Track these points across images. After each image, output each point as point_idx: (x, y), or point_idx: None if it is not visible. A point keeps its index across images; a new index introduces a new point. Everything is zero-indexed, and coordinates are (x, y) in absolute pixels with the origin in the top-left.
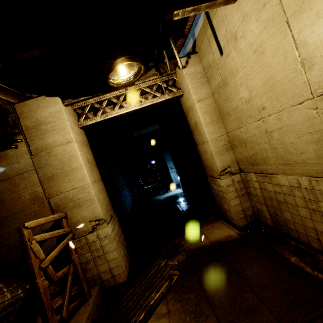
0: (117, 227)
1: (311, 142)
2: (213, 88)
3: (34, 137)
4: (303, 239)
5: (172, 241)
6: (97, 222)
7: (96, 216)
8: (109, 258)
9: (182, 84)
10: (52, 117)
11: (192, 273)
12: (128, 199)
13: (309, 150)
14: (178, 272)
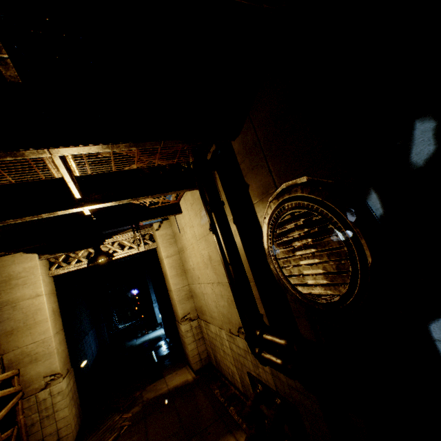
0: (73, 383)
1: (215, 306)
2: (178, 248)
3: (2, 291)
4: (226, 375)
5: (133, 394)
6: (53, 377)
7: (53, 370)
8: (59, 416)
9: (156, 240)
10: (26, 272)
11: (142, 420)
12: (91, 347)
13: (216, 311)
14: (129, 422)
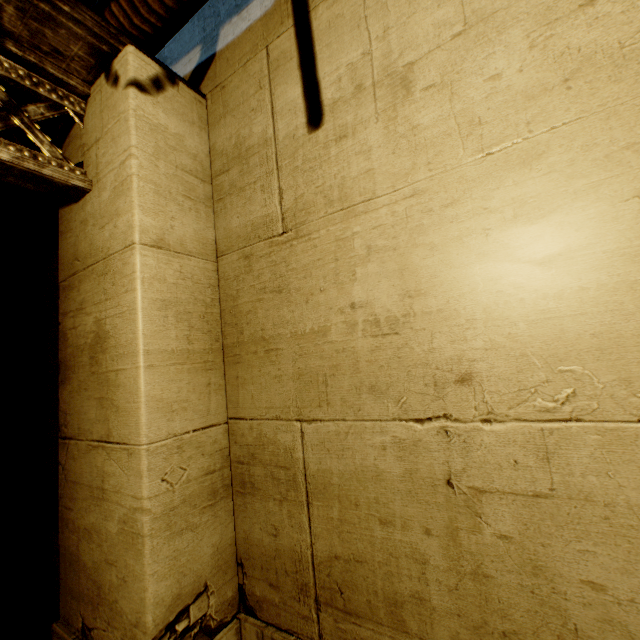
0: None
1: None
2: (228, 232)
3: None
4: None
5: None
6: None
7: None
8: None
9: (102, 149)
10: None
11: None
12: None
13: None
14: None
